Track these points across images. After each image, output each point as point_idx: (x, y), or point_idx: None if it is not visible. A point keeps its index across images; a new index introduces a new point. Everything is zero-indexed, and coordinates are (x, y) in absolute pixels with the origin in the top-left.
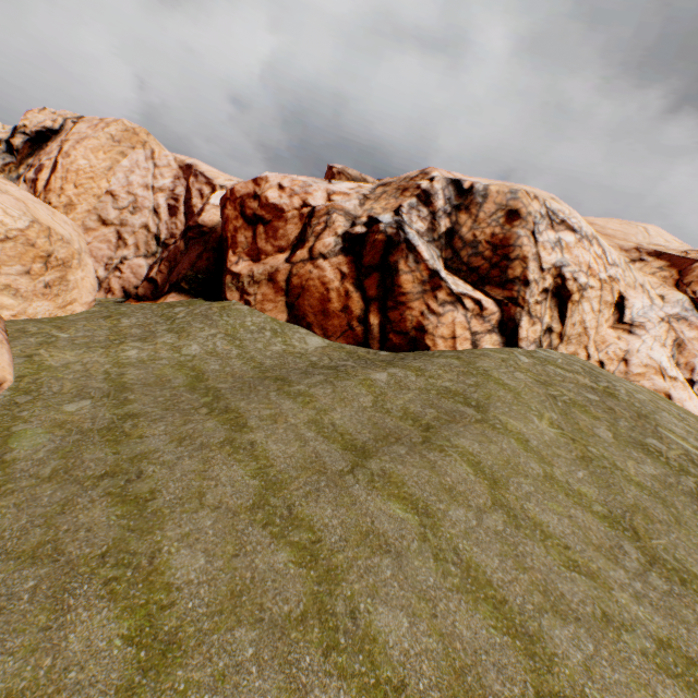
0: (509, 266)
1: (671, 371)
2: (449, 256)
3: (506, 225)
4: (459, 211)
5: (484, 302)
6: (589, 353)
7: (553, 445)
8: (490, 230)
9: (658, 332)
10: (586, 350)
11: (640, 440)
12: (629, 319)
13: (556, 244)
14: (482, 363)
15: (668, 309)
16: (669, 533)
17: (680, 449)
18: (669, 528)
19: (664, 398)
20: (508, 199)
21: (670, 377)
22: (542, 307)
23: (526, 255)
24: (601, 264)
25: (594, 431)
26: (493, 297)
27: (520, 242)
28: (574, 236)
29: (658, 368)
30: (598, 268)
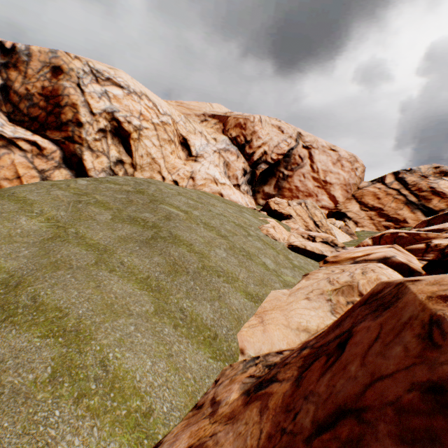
0: (62, 112)
1: (222, 180)
2: (11, 110)
3: (54, 79)
4: (9, 68)
5: (41, 143)
6: (164, 176)
7: (20, 235)
8: (40, 84)
9: (212, 158)
10: (161, 174)
11: (136, 214)
12: (196, 153)
13: (104, 95)
14: (19, 189)
15: (219, 146)
16: (66, 275)
17: (165, 214)
18: (74, 270)
19: (212, 195)
20: (51, 57)
21: (221, 184)
22: (103, 143)
23: (75, 103)
24: (154, 113)
25: (95, 217)
26: (52, 138)
27: (68, 92)
28: (122, 90)
29: (213, 179)
30: (151, 116)
